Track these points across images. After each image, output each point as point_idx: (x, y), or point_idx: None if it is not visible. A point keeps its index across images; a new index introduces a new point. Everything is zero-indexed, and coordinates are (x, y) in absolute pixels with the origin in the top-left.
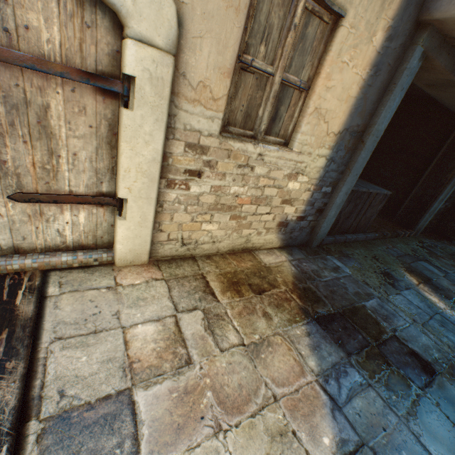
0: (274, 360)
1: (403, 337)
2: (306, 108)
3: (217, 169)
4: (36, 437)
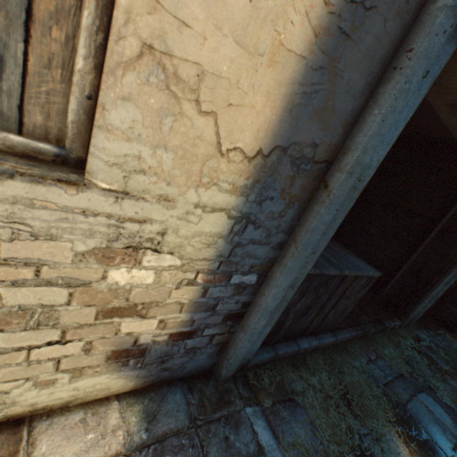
0: None
1: None
2: (109, 39)
3: None
4: None
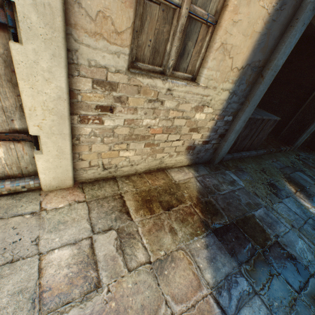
0: (175, 275)
1: (284, 242)
2: (212, 43)
3: (129, 104)
4: None
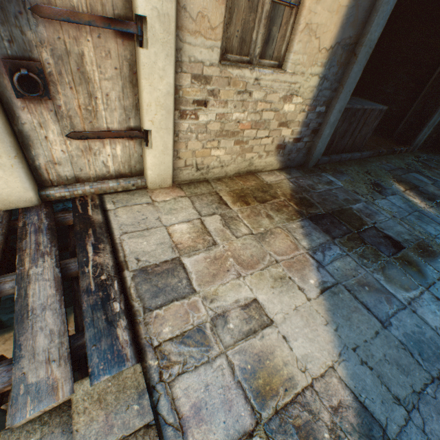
0: (275, 242)
1: (381, 227)
2: (297, 25)
3: (220, 97)
4: (131, 278)
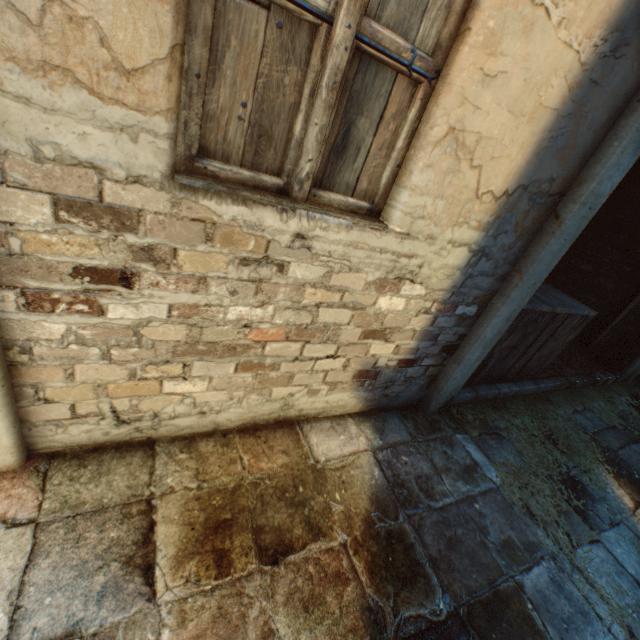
0: None
1: None
2: (425, 126)
3: (180, 267)
4: None
